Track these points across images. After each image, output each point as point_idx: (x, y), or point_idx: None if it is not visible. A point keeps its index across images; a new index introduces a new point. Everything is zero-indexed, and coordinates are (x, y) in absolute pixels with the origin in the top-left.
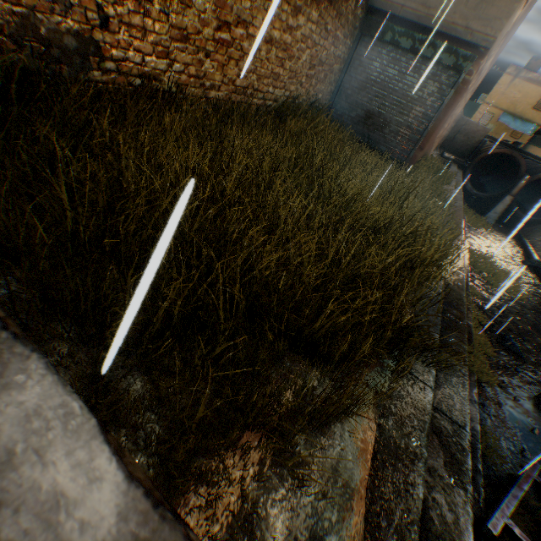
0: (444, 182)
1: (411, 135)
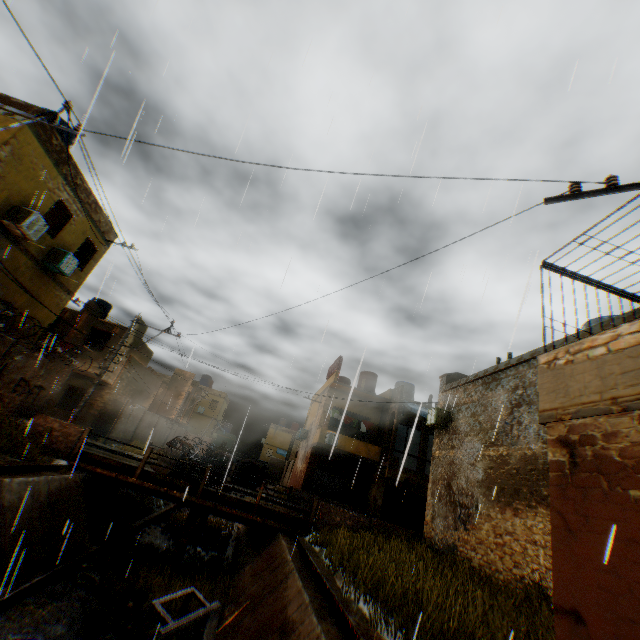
0: None
1: None
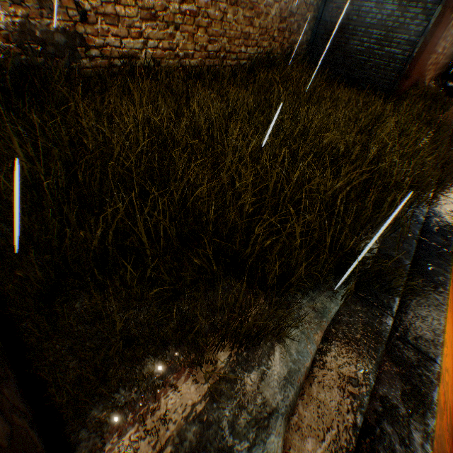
0: (436, 108)
1: (393, 66)
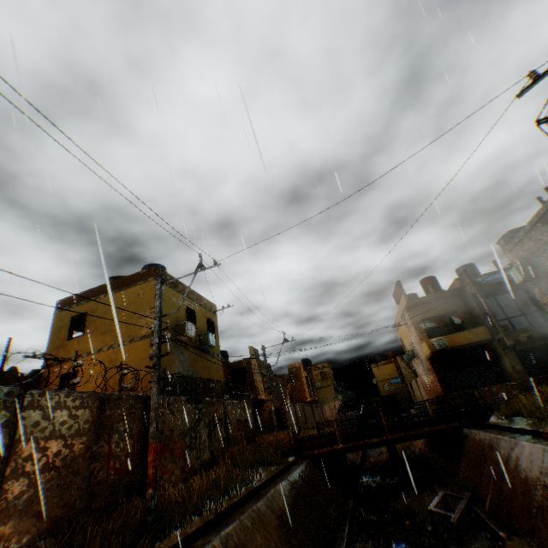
0: None
1: None
